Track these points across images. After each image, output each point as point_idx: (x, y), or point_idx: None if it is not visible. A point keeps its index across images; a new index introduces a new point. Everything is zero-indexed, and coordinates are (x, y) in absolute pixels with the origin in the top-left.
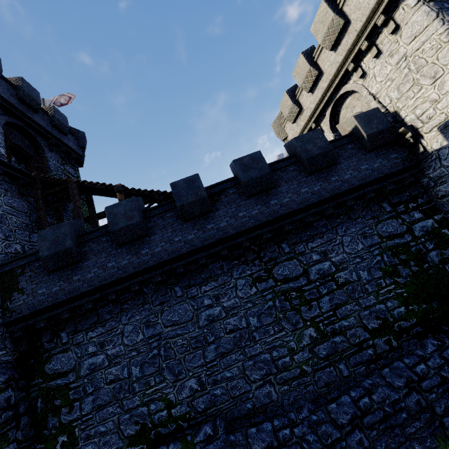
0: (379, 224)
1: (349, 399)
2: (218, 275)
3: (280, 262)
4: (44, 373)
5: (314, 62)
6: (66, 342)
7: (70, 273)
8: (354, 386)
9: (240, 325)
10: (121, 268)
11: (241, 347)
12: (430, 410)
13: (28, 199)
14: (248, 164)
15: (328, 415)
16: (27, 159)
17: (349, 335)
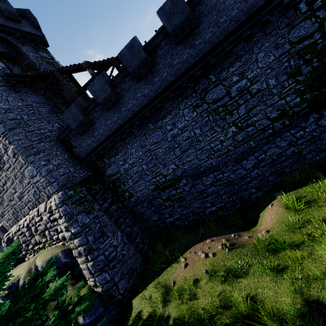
0: (292, 30)
1: (253, 157)
2: (171, 110)
3: (210, 90)
4: (107, 176)
5: None
6: (108, 162)
7: (91, 132)
8: (257, 150)
9: (190, 135)
10: (115, 123)
11: (193, 146)
12: (299, 153)
13: (40, 93)
14: (170, 11)
15: (241, 166)
16: (16, 61)
17: (257, 125)
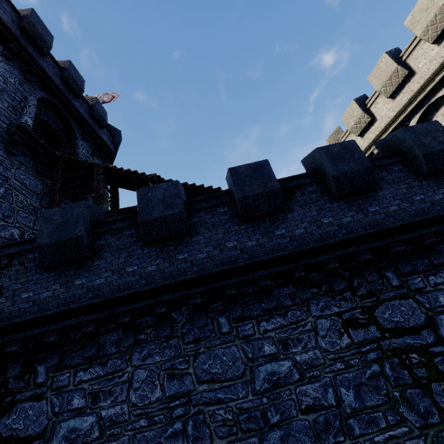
0: None
1: None
2: (287, 307)
3: (386, 299)
4: None
5: (402, 61)
6: (42, 382)
7: (72, 273)
8: None
9: (324, 399)
10: (144, 276)
11: None
12: None
13: (45, 180)
14: (339, 154)
15: None
16: (56, 142)
17: None
